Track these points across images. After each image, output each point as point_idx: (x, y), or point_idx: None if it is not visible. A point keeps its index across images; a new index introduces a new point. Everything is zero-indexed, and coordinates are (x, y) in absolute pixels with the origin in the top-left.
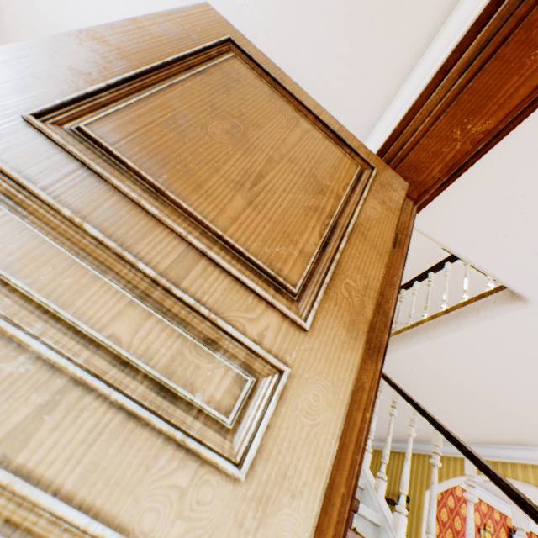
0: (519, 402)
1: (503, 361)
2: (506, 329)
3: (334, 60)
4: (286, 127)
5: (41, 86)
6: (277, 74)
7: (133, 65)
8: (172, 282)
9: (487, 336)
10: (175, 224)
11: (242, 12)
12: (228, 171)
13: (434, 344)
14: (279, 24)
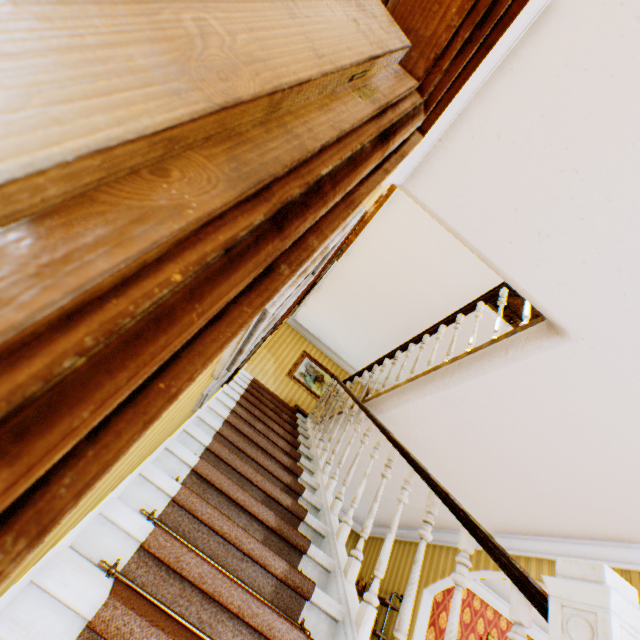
0: (542, 478)
1: (530, 421)
2: (537, 375)
3: None
4: None
5: None
6: None
7: None
8: None
9: (514, 385)
10: None
11: None
12: None
13: (451, 394)
14: None
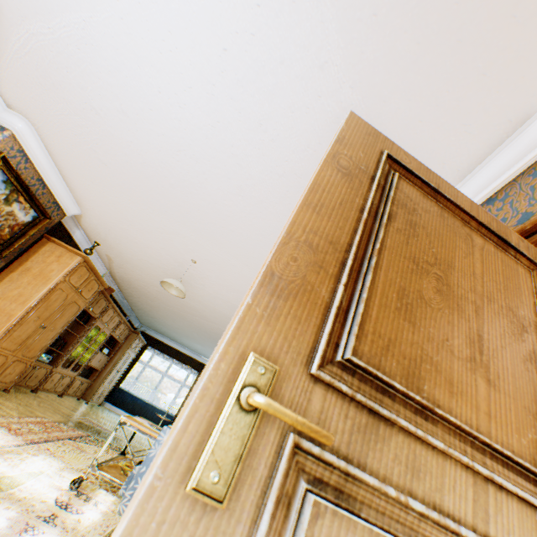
0: None
1: None
2: None
3: (431, 110)
4: (466, 252)
5: (301, 316)
6: (430, 178)
7: (343, 240)
8: (482, 532)
9: None
10: (451, 446)
11: (325, 68)
12: (458, 347)
13: None
14: (368, 79)
